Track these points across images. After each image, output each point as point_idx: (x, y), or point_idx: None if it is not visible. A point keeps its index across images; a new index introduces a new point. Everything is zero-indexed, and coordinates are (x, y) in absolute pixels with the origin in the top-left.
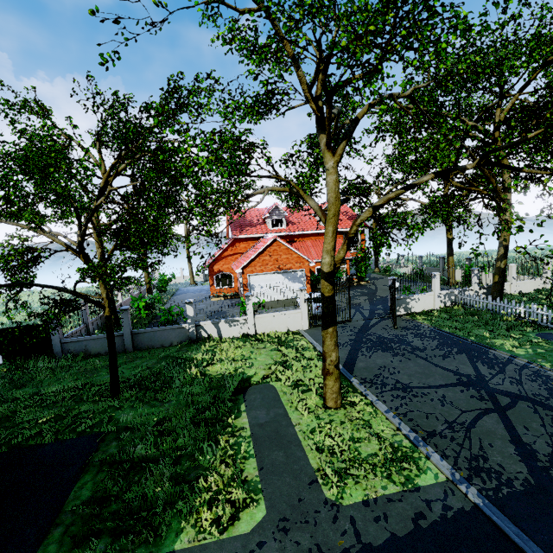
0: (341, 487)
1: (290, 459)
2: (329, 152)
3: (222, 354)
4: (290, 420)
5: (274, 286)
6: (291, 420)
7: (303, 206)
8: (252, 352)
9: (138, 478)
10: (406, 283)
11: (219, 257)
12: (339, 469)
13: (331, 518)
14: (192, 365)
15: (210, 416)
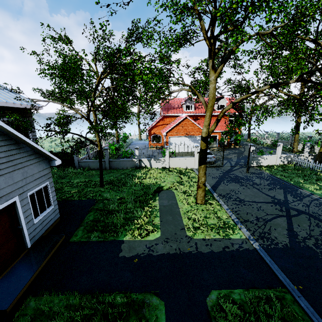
0: (194, 232)
1: (175, 220)
2: (213, 71)
3: (151, 175)
4: (178, 206)
5: (181, 143)
6: (178, 206)
7: (207, 97)
8: (166, 176)
9: (111, 216)
10: (264, 149)
11: (154, 126)
12: (195, 226)
13: (187, 241)
14: (136, 177)
15: (142, 199)
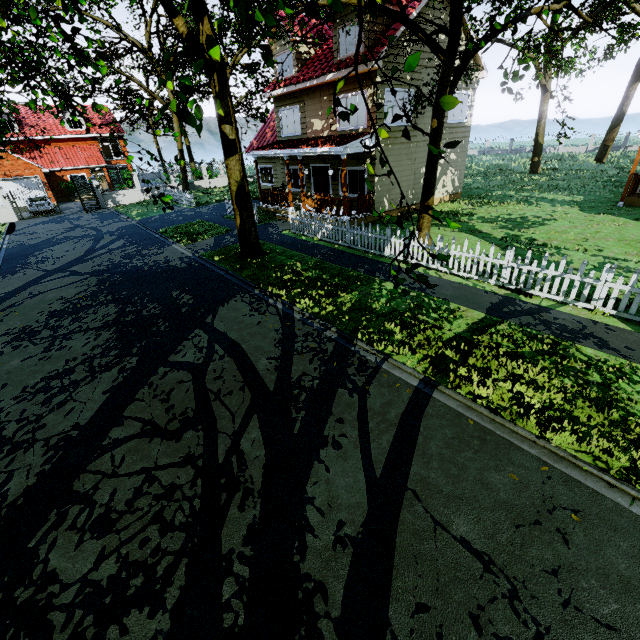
0: None
1: None
2: None
3: None
4: None
5: None
6: None
7: None
8: None
9: None
10: None
11: None
12: None
13: None
14: None
15: None
